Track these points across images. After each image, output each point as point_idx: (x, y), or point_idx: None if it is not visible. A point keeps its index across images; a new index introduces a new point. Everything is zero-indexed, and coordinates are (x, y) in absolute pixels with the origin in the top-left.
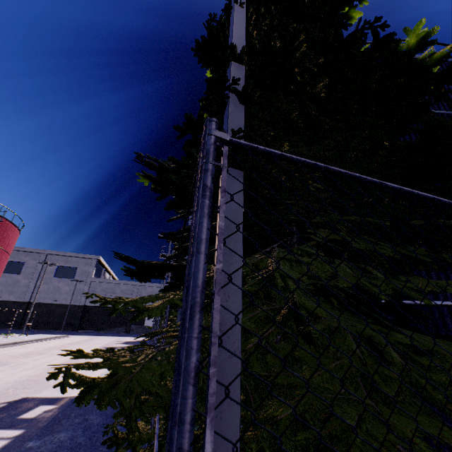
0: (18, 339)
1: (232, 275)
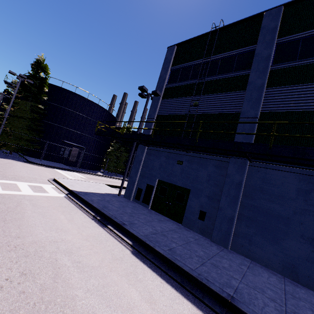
0: None
1: (0, 132)
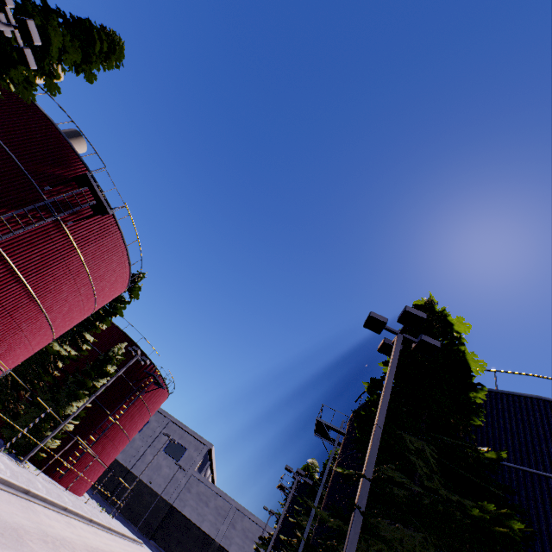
0: (107, 519)
1: None
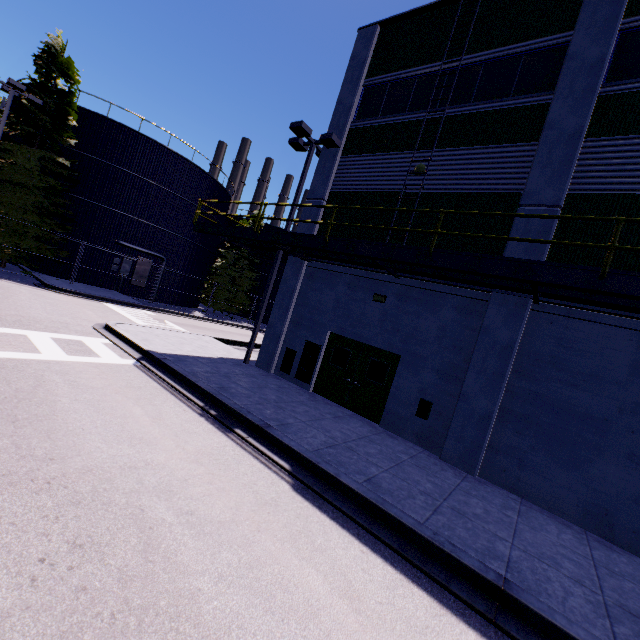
0: None
1: None
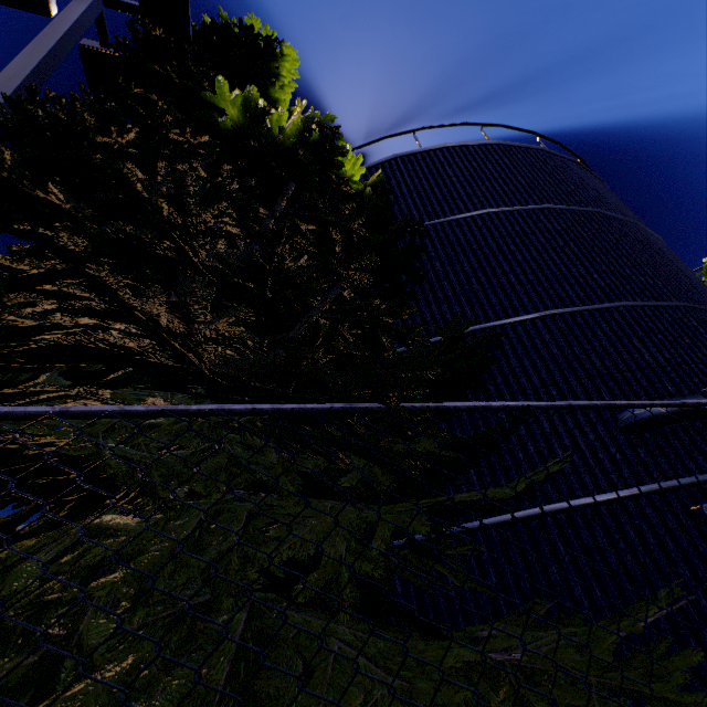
0: None
1: None
